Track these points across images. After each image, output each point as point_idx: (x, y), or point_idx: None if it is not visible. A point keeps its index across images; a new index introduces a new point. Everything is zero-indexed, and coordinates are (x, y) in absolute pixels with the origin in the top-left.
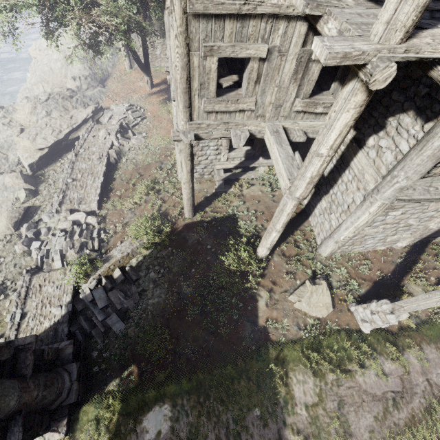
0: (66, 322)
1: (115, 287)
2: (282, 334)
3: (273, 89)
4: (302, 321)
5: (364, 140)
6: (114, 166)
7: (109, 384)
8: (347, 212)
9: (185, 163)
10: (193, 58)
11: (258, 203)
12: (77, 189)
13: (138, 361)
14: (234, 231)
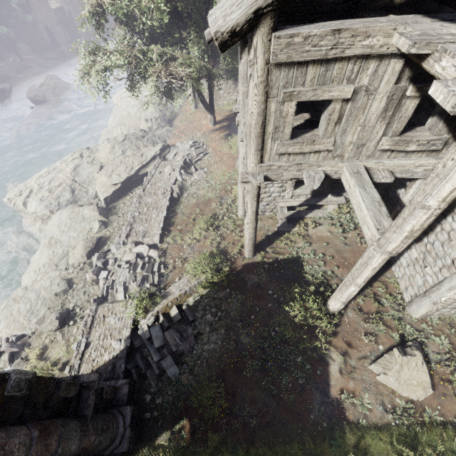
0: (124, 357)
1: (172, 326)
2: (362, 414)
3: (356, 128)
4: (388, 400)
5: None
6: (176, 201)
7: (160, 436)
8: (451, 268)
9: (251, 203)
10: (270, 104)
11: (327, 246)
12: (142, 222)
13: (190, 414)
14: (299, 276)
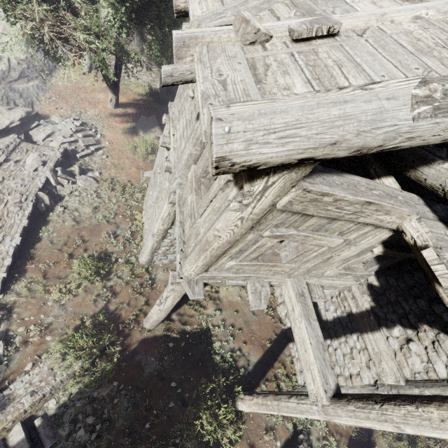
0: None
1: None
2: None
3: (318, 260)
4: None
5: (386, 323)
6: (42, 216)
7: None
8: (348, 381)
9: (173, 299)
10: (249, 234)
11: (237, 315)
12: None
13: None
14: (208, 357)
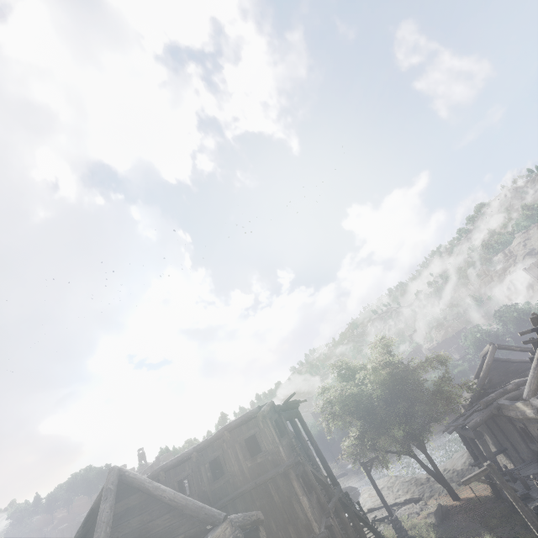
0: None
1: None
2: None
3: None
4: None
5: None
6: None
7: None
8: None
9: None
10: None
11: None
12: None
13: None
14: None
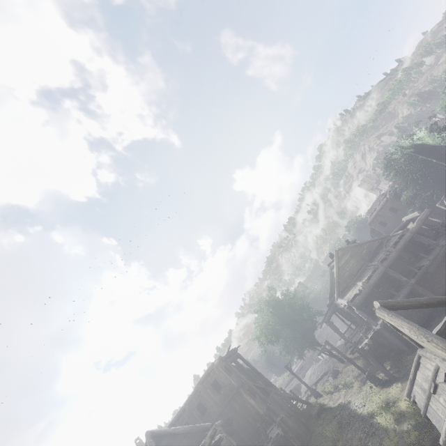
0: None
1: None
2: None
3: None
4: None
5: None
6: None
7: None
8: None
9: None
10: None
11: None
12: None
13: None
14: None
